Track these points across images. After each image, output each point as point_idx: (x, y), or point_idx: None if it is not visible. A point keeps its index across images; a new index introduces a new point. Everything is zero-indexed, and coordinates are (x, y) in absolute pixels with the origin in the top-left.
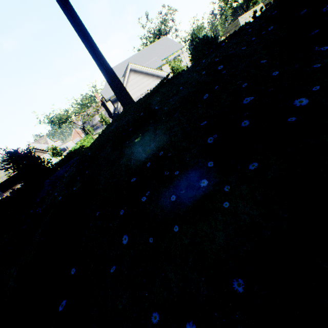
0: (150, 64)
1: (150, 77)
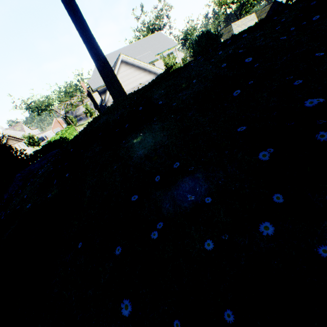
0: (142, 58)
1: (142, 71)
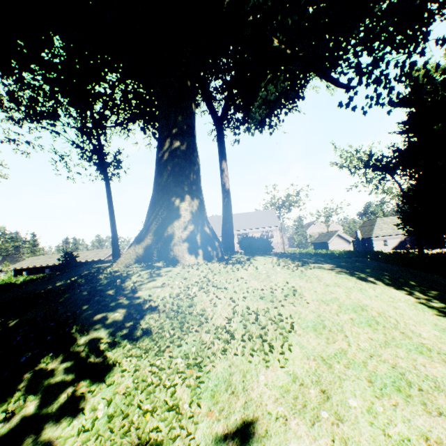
0: None
1: None
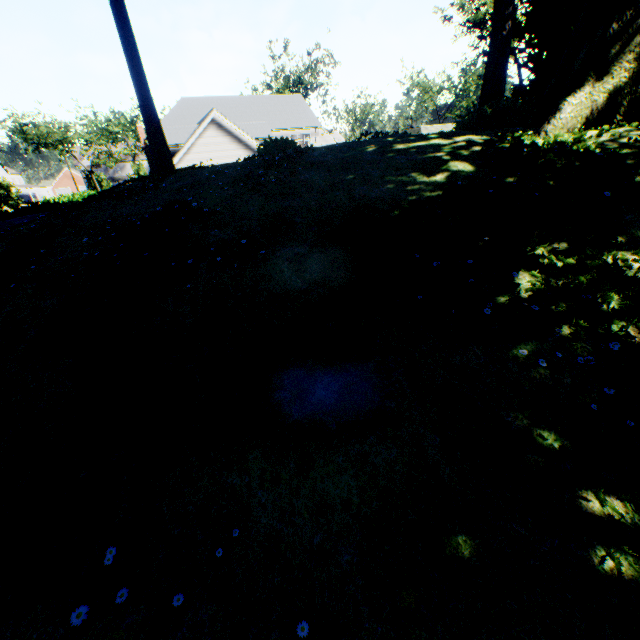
0: (251, 128)
1: (243, 148)
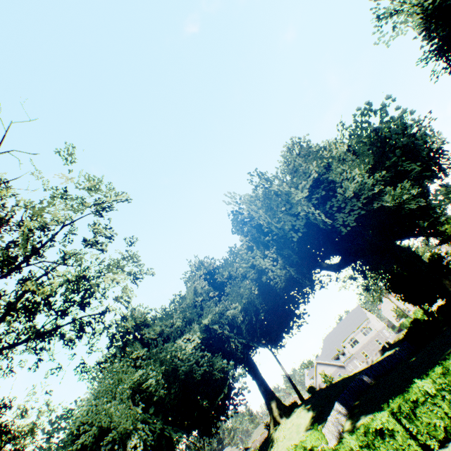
0: (330, 353)
1: (329, 365)
